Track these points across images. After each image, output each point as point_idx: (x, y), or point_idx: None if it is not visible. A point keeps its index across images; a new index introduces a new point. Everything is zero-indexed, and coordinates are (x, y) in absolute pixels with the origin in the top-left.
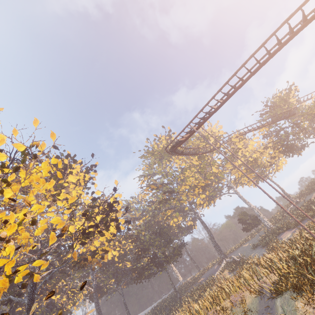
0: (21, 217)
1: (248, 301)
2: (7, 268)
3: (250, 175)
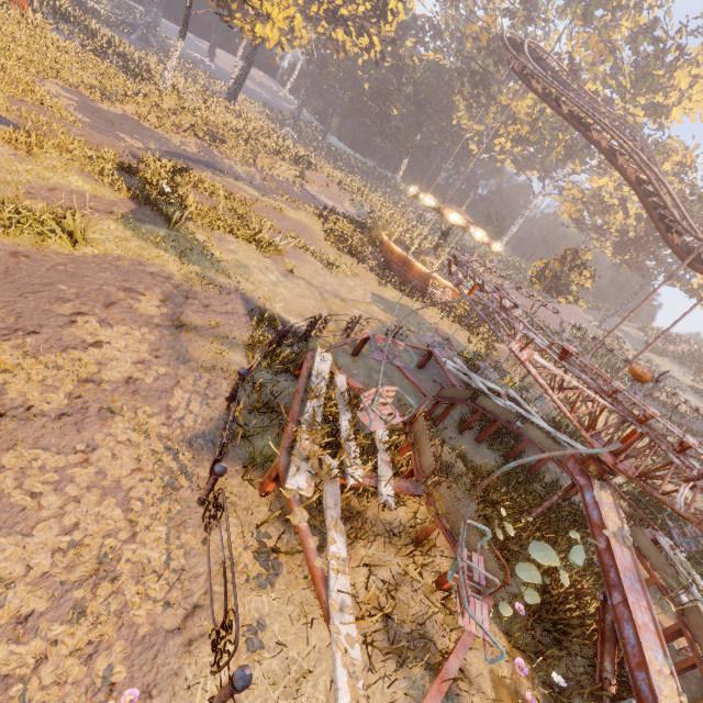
0: (289, 13)
1: (365, 209)
2: (272, 42)
3: (595, 215)
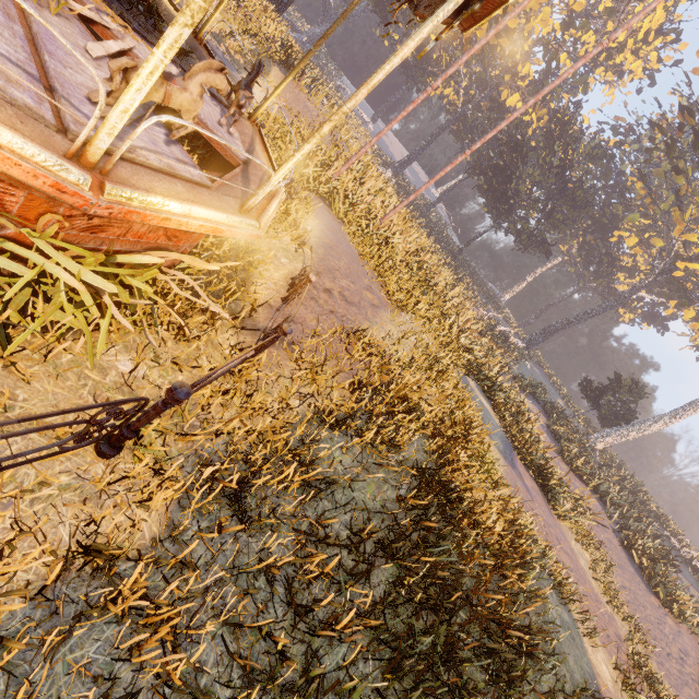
0: None
1: None
2: None
3: None
